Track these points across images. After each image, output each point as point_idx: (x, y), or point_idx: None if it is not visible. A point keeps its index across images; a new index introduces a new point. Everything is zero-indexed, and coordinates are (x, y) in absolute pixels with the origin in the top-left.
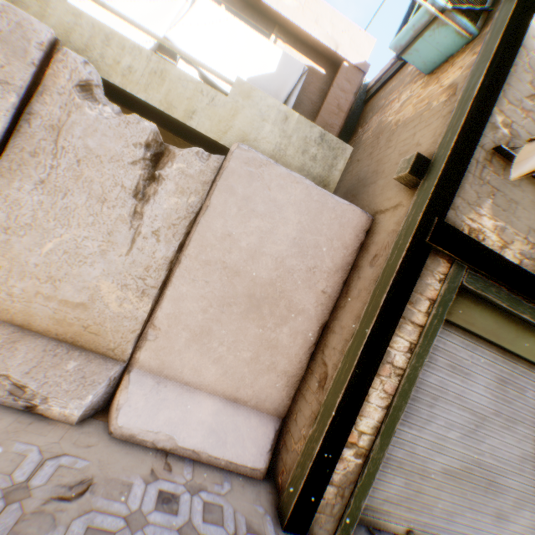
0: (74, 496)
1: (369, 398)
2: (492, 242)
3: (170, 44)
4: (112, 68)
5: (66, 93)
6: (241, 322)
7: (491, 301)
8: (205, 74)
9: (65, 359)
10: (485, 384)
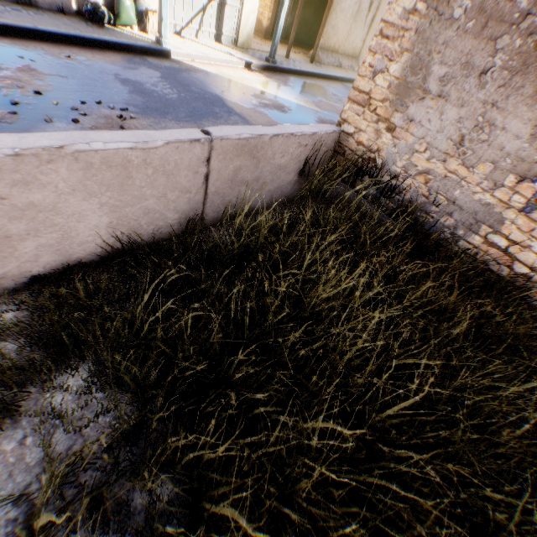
0: None
1: None
2: None
3: None
4: None
5: None
6: None
7: None
8: None
9: (353, 61)
10: None
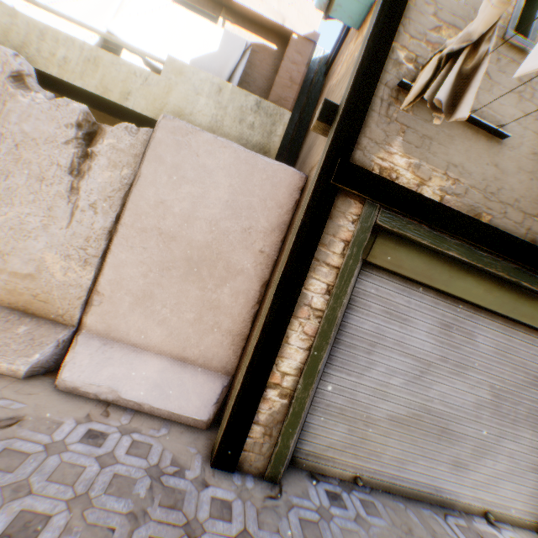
0: (1, 427)
1: (289, 340)
2: (408, 180)
3: (102, 32)
4: (49, 61)
5: (1, 84)
6: (181, 284)
7: (414, 240)
8: (148, 61)
9: (17, 324)
10: (427, 329)
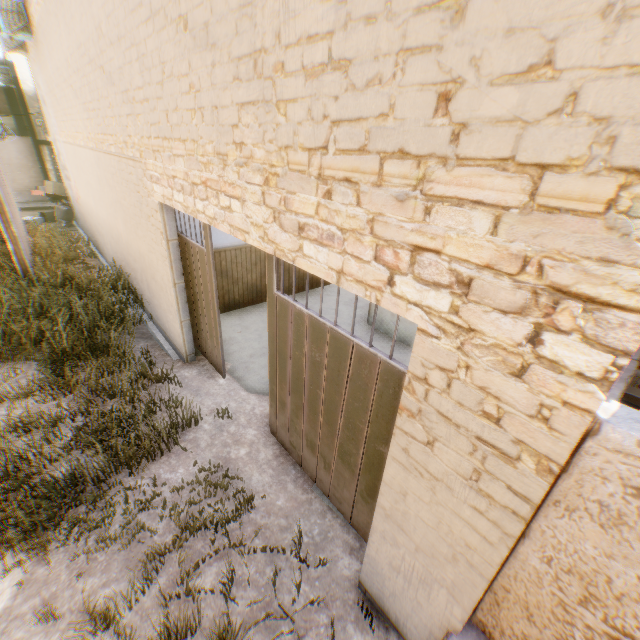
0: None
1: (52, 177)
2: None
3: None
4: None
5: None
6: (22, 175)
7: None
8: None
9: None
10: None
